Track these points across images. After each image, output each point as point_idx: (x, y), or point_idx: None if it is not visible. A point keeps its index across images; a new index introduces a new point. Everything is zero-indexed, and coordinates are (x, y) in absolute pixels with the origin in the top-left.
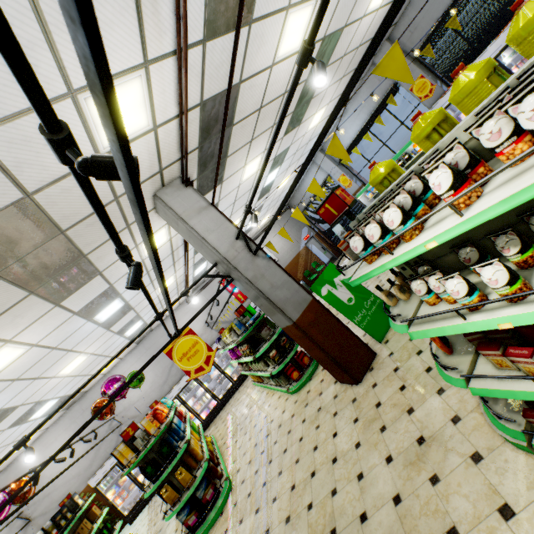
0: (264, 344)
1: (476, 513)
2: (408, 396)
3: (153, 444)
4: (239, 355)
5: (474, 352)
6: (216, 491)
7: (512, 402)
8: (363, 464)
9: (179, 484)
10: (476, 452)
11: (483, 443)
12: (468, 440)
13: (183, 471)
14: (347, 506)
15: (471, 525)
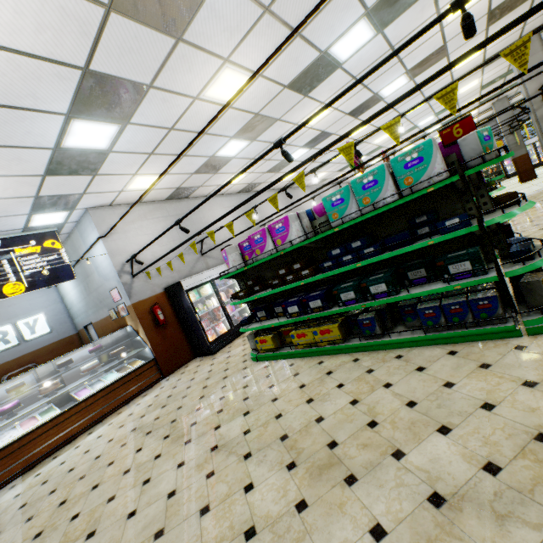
0: None
1: None
2: None
3: None
4: None
5: None
6: None
7: None
8: None
9: None
10: None
11: None
12: None
13: None
14: None
15: None
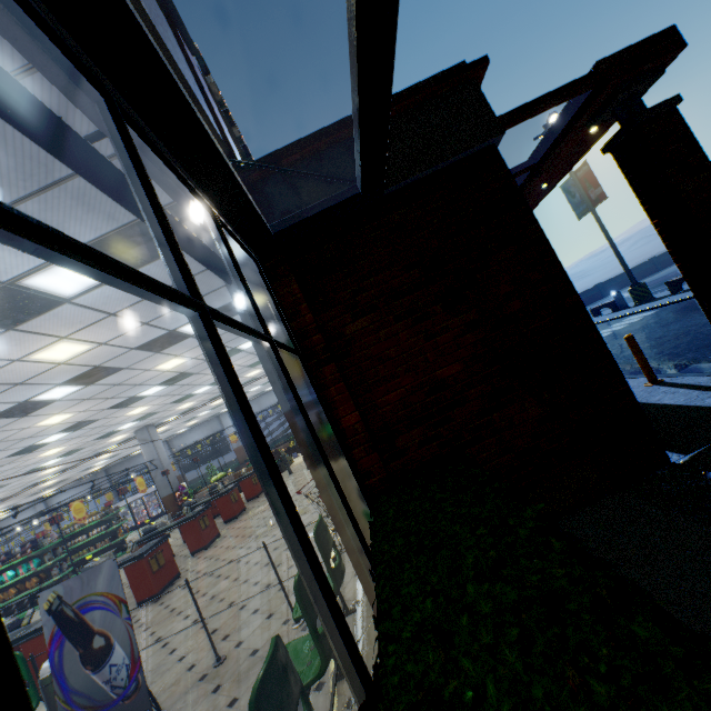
0: None
1: None
2: None
3: None
4: None
5: None
6: None
7: None
8: None
9: None
10: None
11: None
12: None
13: None
14: None
15: None
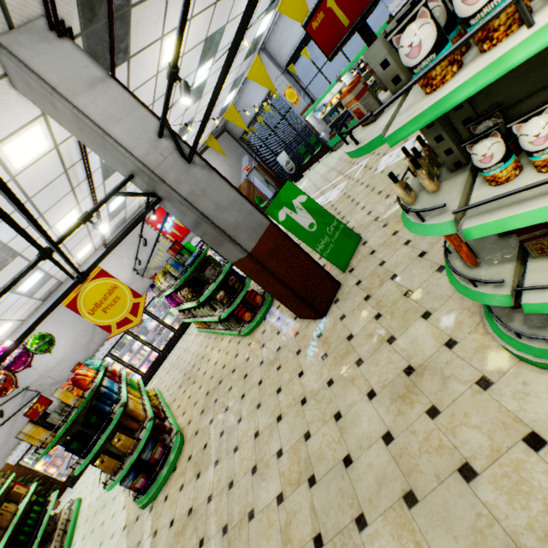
0: (208, 286)
1: (495, 446)
2: (386, 325)
3: (74, 417)
4: (180, 301)
5: (516, 259)
6: (166, 448)
7: (533, 317)
8: (340, 402)
9: (119, 451)
10: (483, 377)
11: (491, 366)
12: (470, 364)
13: (122, 437)
14: (326, 450)
15: (490, 459)
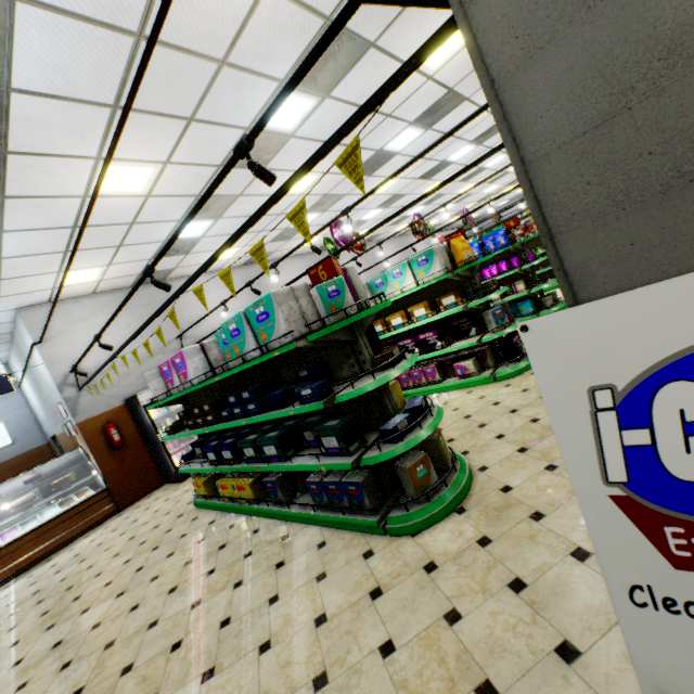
0: None
1: None
2: None
3: None
4: None
5: None
6: None
7: None
8: None
9: None
10: None
11: None
12: None
13: None
14: None
15: None
